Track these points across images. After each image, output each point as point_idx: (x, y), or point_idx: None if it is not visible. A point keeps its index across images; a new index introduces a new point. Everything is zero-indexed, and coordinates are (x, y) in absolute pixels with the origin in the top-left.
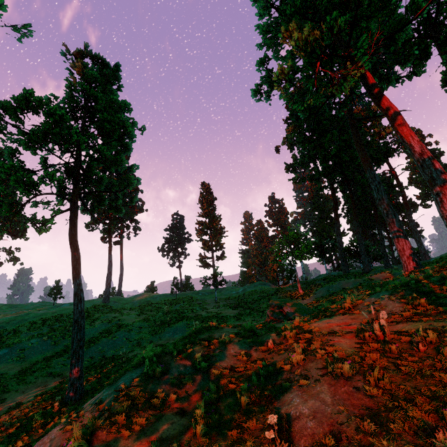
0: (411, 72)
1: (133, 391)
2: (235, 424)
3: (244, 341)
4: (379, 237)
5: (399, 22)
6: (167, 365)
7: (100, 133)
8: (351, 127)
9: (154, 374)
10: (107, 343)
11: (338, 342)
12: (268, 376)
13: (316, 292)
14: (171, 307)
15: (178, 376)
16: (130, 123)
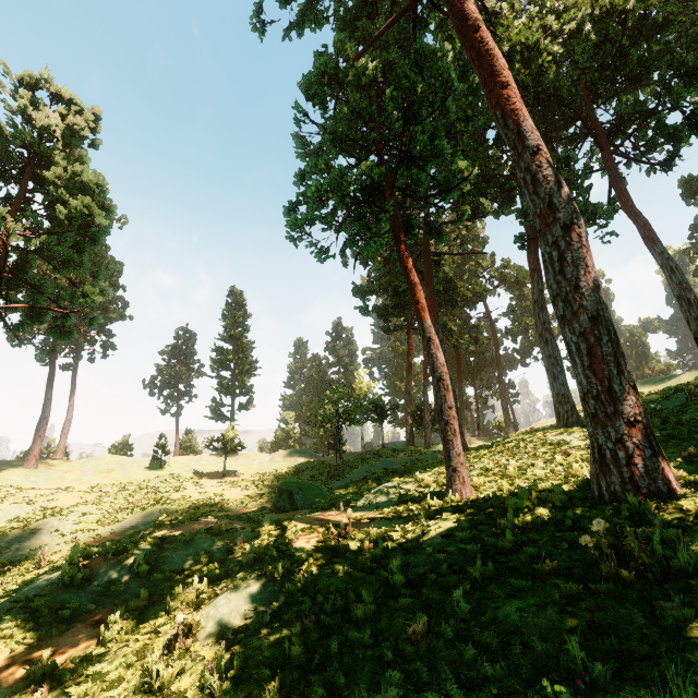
0: (500, 209)
1: (36, 601)
2: (152, 629)
3: (211, 539)
4: (459, 400)
5: (448, 179)
6: (96, 569)
7: (51, 211)
8: (424, 262)
9: (73, 580)
10: (19, 538)
11: (300, 541)
12: (217, 580)
13: (355, 471)
14: (147, 482)
15: (106, 583)
16: (105, 206)
